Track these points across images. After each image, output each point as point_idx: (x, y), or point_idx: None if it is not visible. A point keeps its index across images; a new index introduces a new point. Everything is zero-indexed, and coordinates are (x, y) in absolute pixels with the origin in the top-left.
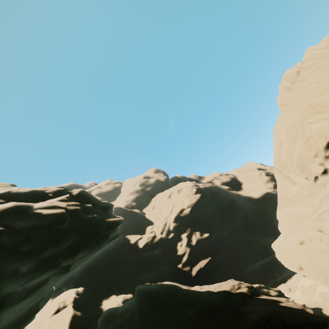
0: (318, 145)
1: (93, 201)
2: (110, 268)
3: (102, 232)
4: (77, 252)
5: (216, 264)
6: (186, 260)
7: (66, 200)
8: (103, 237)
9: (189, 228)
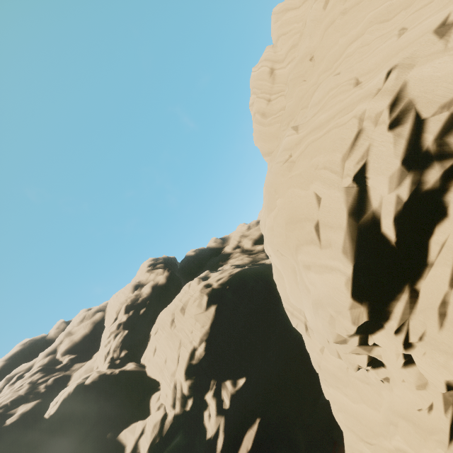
0: (344, 331)
1: None
2: None
3: None
4: None
5: (272, 421)
6: (224, 443)
7: None
8: None
9: (213, 380)
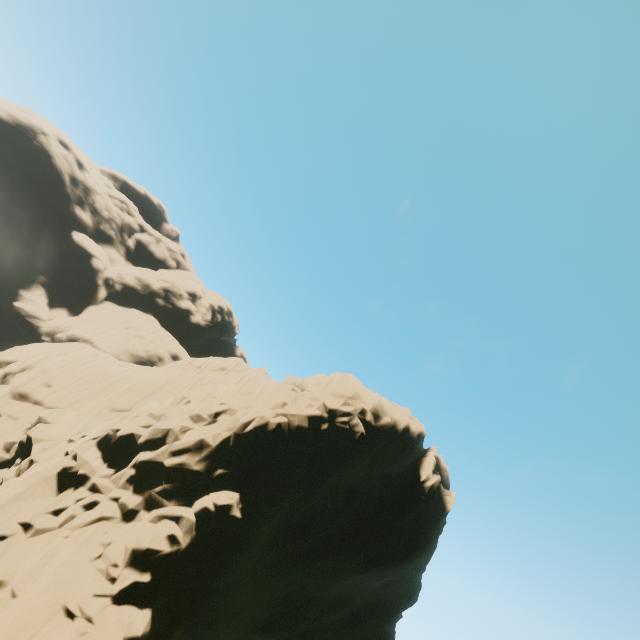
0: None
1: None
2: None
3: None
4: None
5: None
6: None
7: None
8: None
9: None
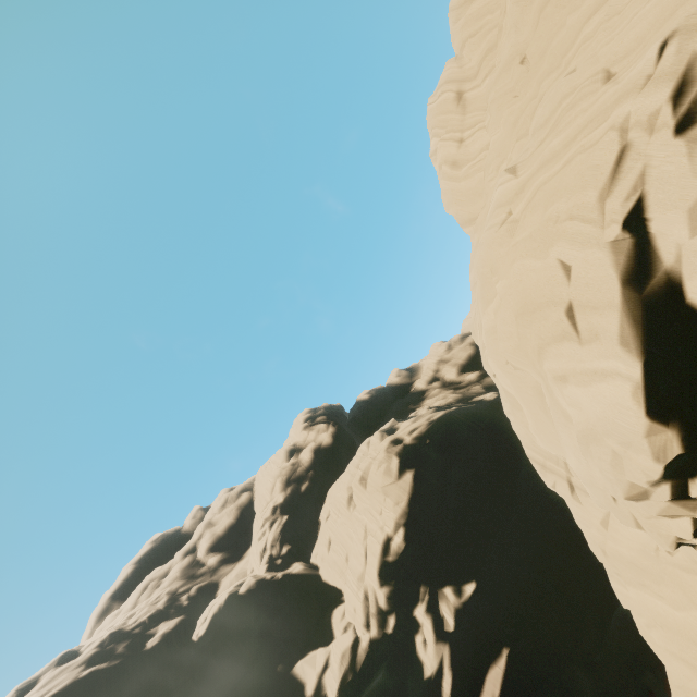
0: (640, 475)
1: None
2: None
3: None
4: None
5: (530, 654)
6: (453, 686)
7: None
8: None
9: (423, 586)
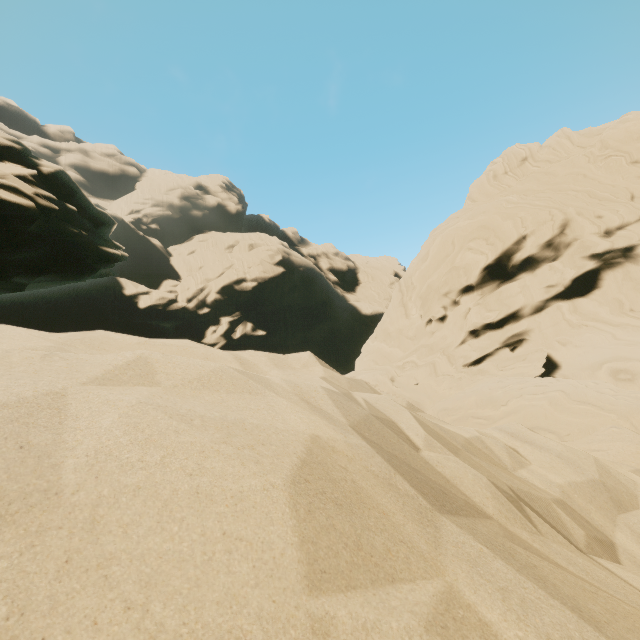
0: (457, 284)
1: (78, 200)
2: (69, 317)
3: (88, 260)
4: (44, 272)
5: None
6: None
7: (30, 180)
8: (89, 269)
9: (239, 312)
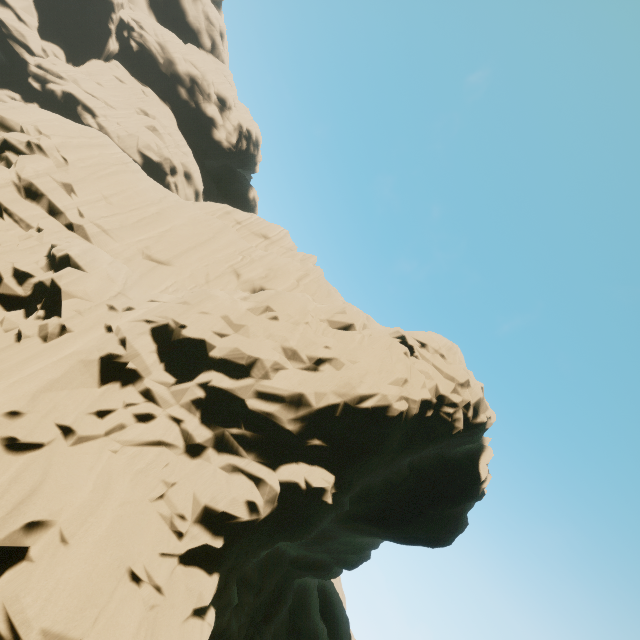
0: None
1: None
2: None
3: None
4: None
5: None
6: None
7: None
8: None
9: None
